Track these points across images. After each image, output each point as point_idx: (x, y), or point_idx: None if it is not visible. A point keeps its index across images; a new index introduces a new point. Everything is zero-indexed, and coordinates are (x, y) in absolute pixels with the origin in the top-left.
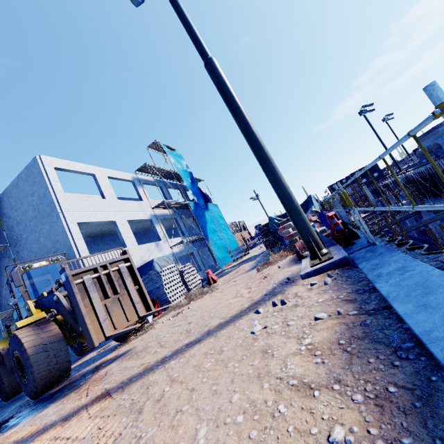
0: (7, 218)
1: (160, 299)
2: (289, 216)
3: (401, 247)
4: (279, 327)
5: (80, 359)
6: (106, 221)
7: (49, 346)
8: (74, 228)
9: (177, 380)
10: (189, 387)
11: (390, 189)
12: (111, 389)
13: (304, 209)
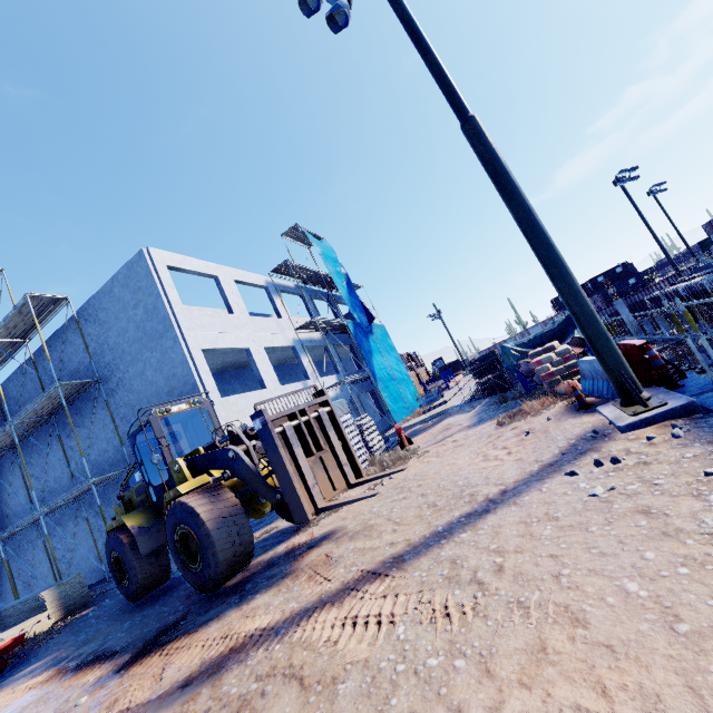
0: (94, 340)
1: None
2: (591, 345)
3: None
4: (641, 487)
5: None
6: (237, 348)
7: (230, 520)
8: (199, 357)
9: (507, 550)
10: (543, 554)
11: (657, 305)
12: (375, 569)
13: (559, 336)
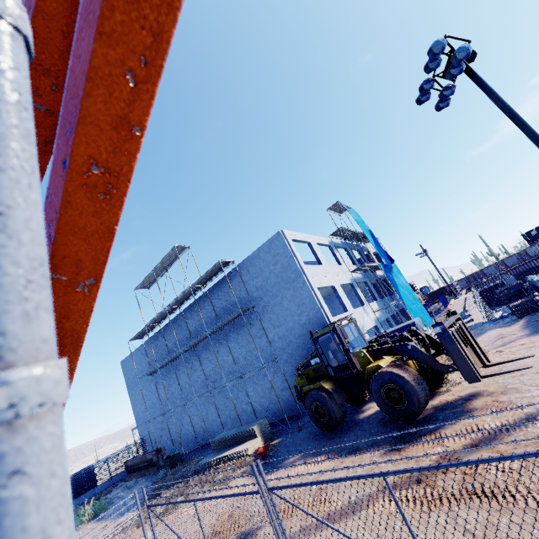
0: (246, 284)
1: None
2: None
3: None
4: None
5: (361, 408)
6: (329, 286)
7: (418, 382)
8: (317, 293)
9: None
10: None
11: None
12: None
13: None
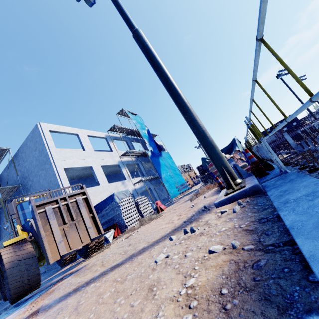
0: (21, 167)
1: (119, 224)
2: (205, 151)
3: (313, 173)
4: (178, 257)
5: (61, 269)
6: (85, 167)
7: (23, 262)
8: (61, 172)
9: (78, 309)
10: None
11: (308, 134)
12: (43, 307)
13: (229, 150)
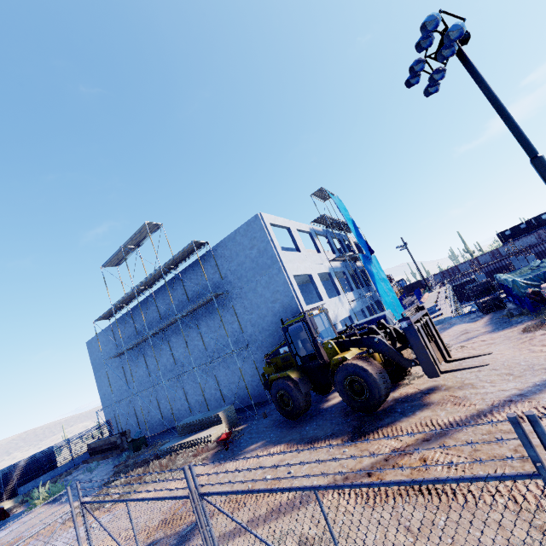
0: (220, 268)
1: None
2: None
3: None
4: None
5: (327, 397)
6: (305, 274)
7: (381, 375)
8: (293, 280)
9: None
10: None
11: None
12: (508, 399)
13: None
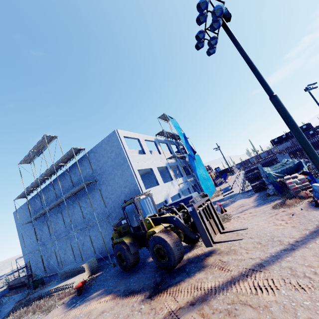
0: (93, 164)
1: None
2: None
3: None
4: None
5: None
6: (148, 168)
7: (177, 244)
8: (137, 173)
9: (314, 266)
10: None
11: None
12: (252, 268)
13: (295, 169)
